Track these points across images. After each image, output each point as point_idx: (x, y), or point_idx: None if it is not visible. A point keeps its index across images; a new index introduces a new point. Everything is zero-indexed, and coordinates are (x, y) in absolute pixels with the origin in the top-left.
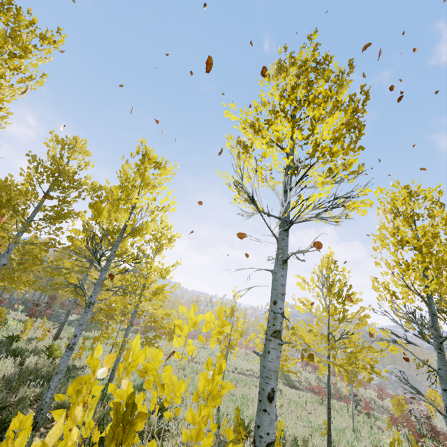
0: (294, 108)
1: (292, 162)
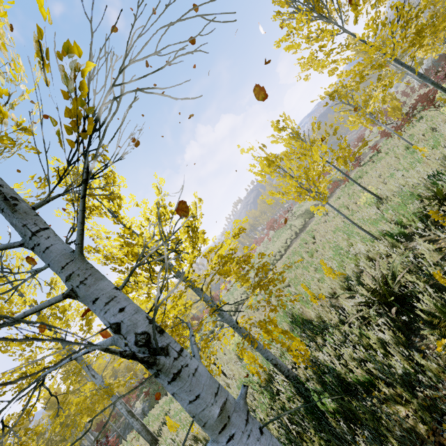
0: None
1: None
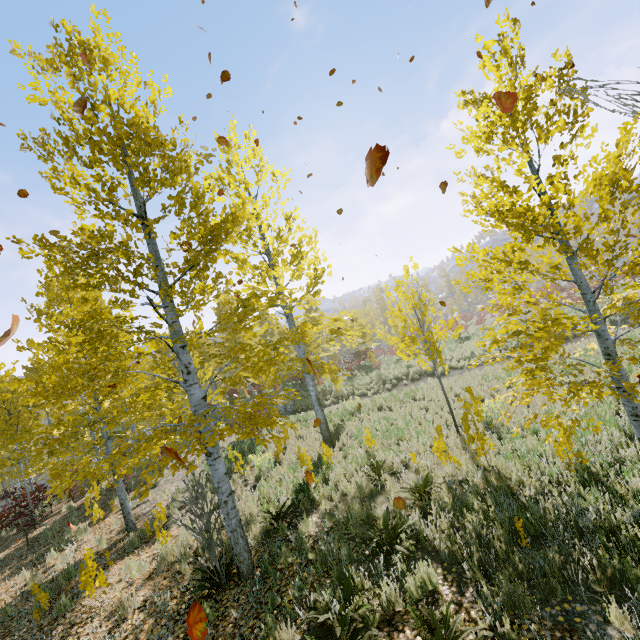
0: None
1: None
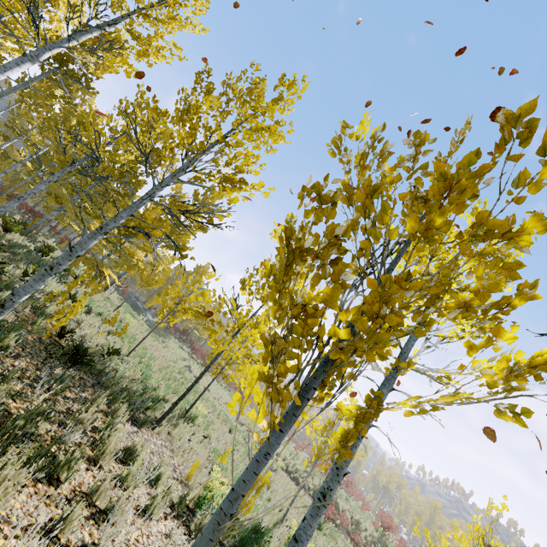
0: (158, 1)
1: (106, 22)
